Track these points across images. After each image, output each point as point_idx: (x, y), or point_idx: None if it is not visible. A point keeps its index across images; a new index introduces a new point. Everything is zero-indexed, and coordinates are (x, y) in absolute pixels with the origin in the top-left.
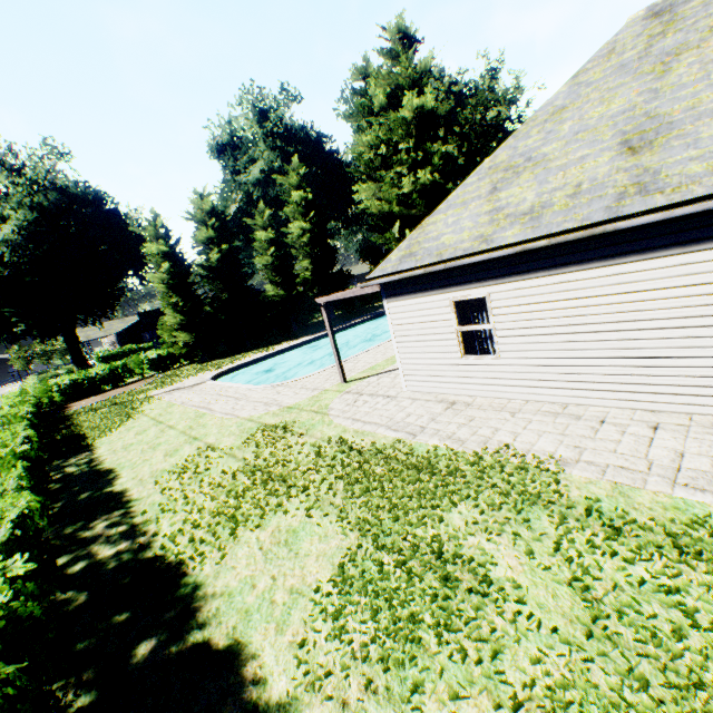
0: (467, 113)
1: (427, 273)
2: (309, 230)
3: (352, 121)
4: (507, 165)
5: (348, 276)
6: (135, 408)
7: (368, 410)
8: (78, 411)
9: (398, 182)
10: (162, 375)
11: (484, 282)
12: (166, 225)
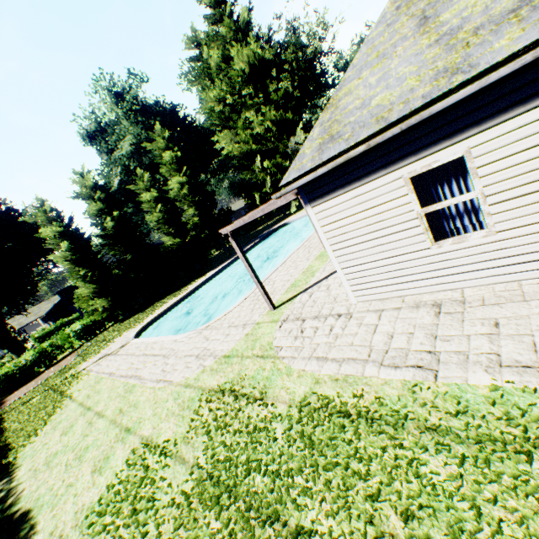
0: (291, 51)
1: (370, 148)
2: (186, 182)
3: (197, 84)
4: None
5: (229, 212)
6: (63, 391)
7: (327, 340)
8: (9, 408)
9: (249, 124)
10: (89, 344)
11: (458, 135)
12: (55, 208)
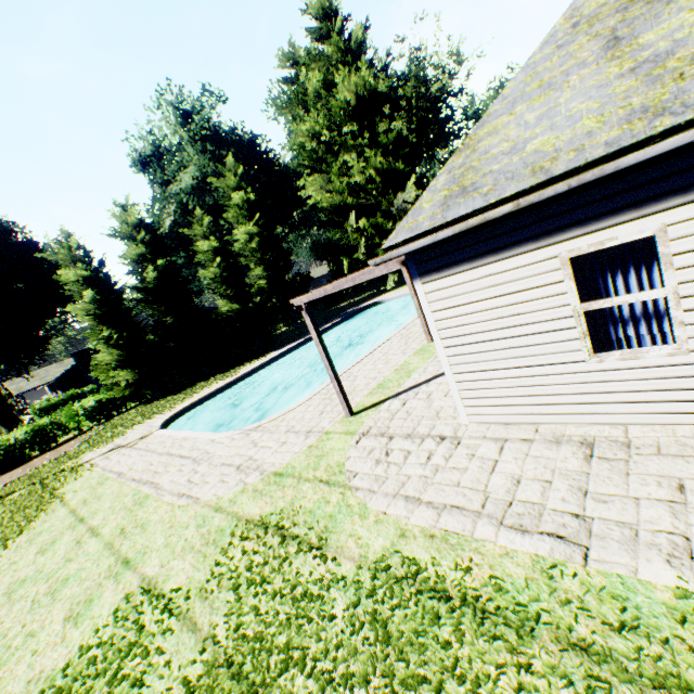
0: (411, 85)
1: (519, 209)
2: (256, 233)
3: (287, 112)
4: (619, 3)
5: (307, 279)
6: (54, 489)
7: (422, 473)
8: None
9: (346, 170)
10: (102, 427)
11: (650, 205)
12: (83, 245)
